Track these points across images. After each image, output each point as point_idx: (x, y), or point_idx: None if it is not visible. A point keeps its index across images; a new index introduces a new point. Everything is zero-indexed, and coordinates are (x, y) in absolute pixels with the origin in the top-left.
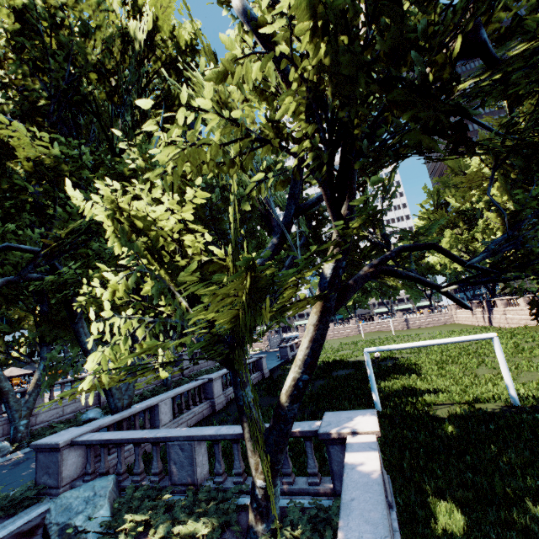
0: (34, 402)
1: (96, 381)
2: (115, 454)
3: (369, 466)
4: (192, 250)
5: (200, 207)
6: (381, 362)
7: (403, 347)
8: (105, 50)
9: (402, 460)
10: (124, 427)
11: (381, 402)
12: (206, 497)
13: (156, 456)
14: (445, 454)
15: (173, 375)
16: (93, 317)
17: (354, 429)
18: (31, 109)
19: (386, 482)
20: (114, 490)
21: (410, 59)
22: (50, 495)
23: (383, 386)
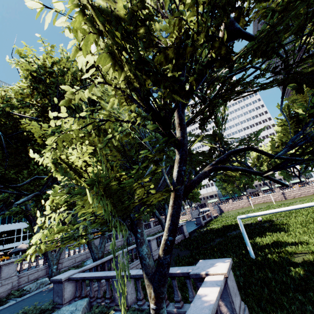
0: (59, 256)
1: (37, 245)
2: (94, 285)
3: (209, 296)
4: (96, 172)
5: (114, 146)
6: (262, 224)
7: (263, 213)
8: (74, 77)
9: (263, 294)
10: (98, 270)
11: (256, 253)
12: (131, 313)
13: (108, 287)
14: (293, 290)
15: (133, 238)
16: (39, 213)
17: (210, 272)
18: (43, 112)
19: (241, 309)
20: (86, 307)
21: (187, 53)
22: (59, 308)
23: (260, 241)
